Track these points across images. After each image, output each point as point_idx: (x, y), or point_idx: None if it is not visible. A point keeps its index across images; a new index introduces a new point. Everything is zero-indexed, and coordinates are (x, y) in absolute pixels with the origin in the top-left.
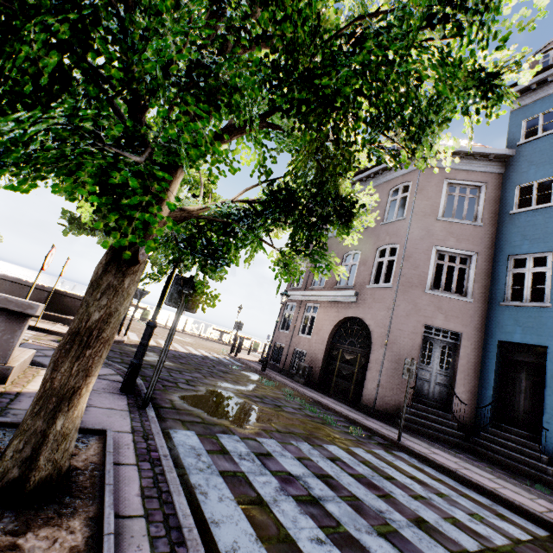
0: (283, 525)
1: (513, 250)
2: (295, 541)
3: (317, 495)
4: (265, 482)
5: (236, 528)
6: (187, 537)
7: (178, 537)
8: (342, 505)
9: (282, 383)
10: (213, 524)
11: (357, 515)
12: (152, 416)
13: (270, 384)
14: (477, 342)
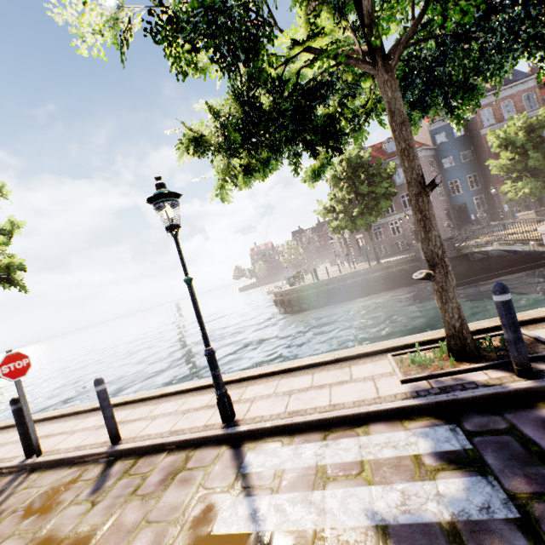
0: None
1: (449, 180)
2: None
3: None
4: None
5: None
6: None
7: None
8: None
9: None
10: None
11: None
12: None
13: None
14: (451, 209)
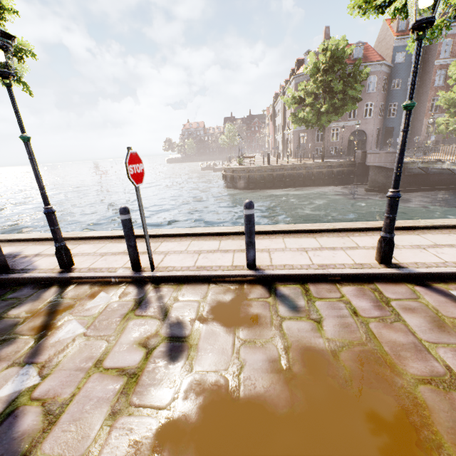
0: None
1: (390, 102)
2: None
3: None
4: None
5: None
6: None
7: None
8: None
9: None
10: None
11: None
12: None
13: None
14: (381, 129)
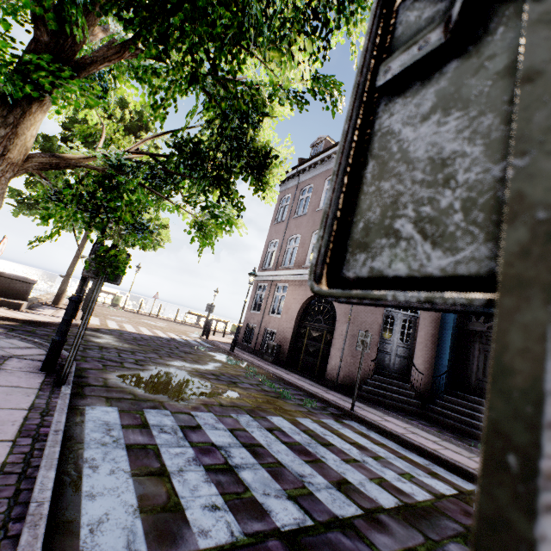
0: (177, 494)
1: None
2: (184, 509)
3: (235, 463)
4: (178, 453)
5: (115, 500)
6: (30, 512)
7: (21, 512)
8: (260, 471)
9: (248, 362)
10: (88, 498)
11: (272, 480)
12: (66, 393)
13: (234, 363)
14: (435, 314)
